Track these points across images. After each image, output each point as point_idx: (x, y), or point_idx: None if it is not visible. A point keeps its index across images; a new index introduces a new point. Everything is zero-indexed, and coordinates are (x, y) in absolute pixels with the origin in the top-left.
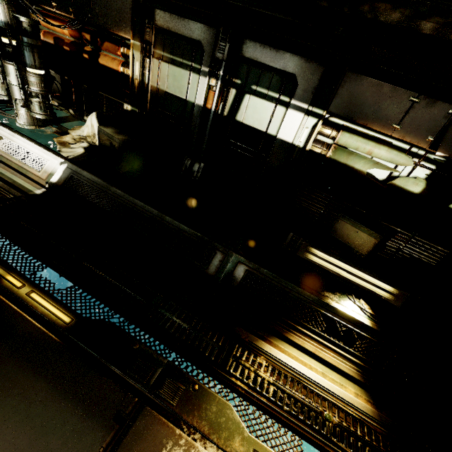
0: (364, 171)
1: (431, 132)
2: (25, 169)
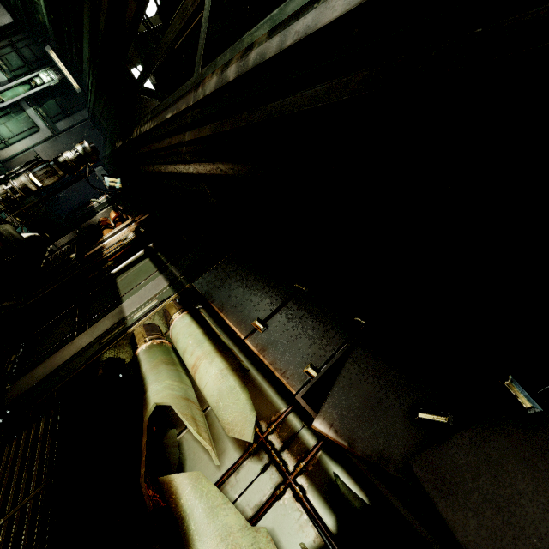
0: (150, 407)
1: (317, 354)
2: None
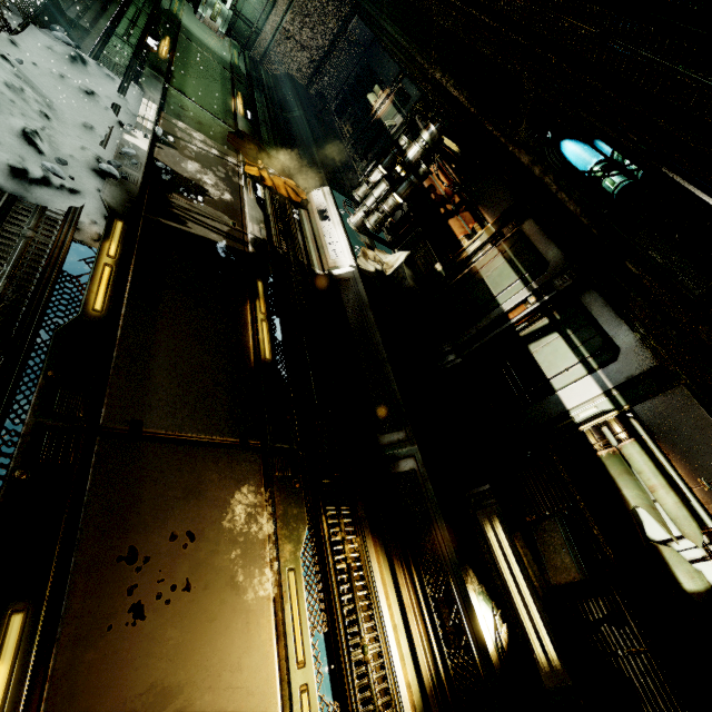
0: (631, 505)
1: None
2: (324, 250)
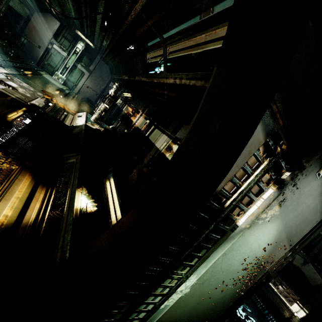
0: None
1: None
2: (74, 122)
